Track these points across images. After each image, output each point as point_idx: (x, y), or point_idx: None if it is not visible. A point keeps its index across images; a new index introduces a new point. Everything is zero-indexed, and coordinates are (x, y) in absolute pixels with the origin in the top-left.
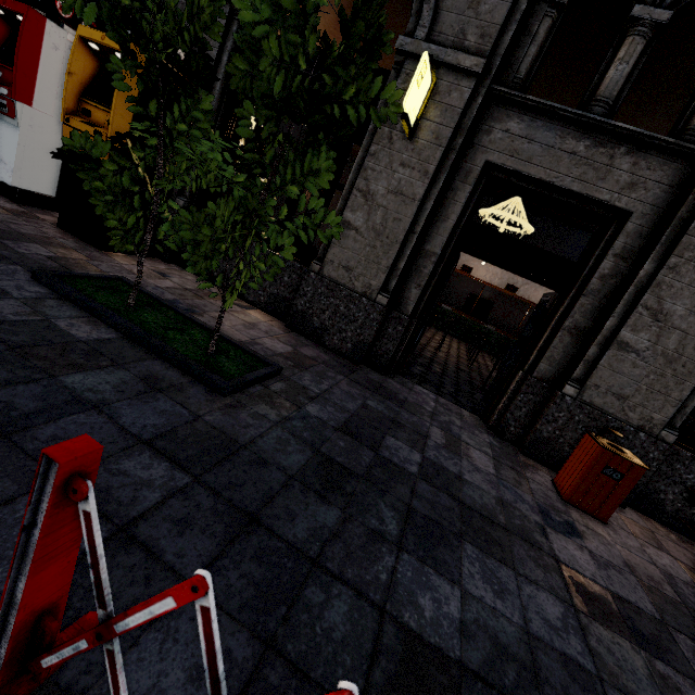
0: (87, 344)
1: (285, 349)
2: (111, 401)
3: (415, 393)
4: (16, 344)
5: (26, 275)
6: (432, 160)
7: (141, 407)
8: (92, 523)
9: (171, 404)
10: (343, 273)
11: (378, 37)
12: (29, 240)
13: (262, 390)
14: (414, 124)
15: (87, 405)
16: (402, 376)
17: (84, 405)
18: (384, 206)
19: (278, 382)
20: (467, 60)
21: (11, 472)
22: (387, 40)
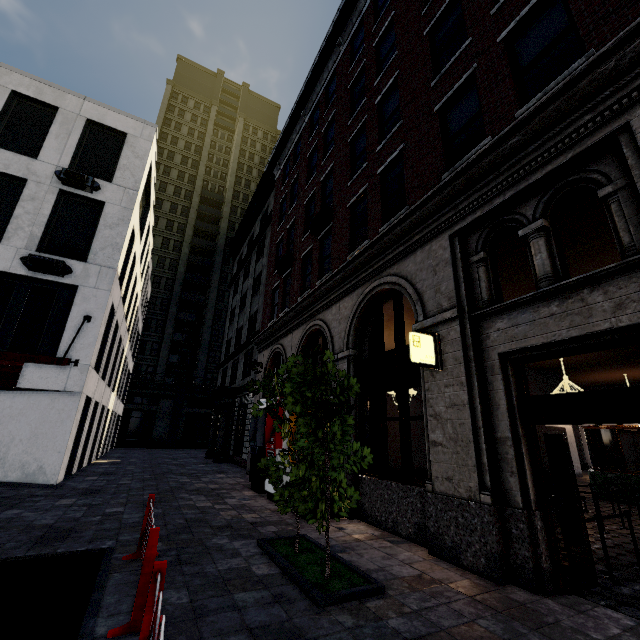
0: (258, 577)
1: (410, 573)
2: (248, 606)
3: (585, 616)
4: (227, 579)
5: (255, 543)
6: (460, 374)
7: (261, 611)
8: (157, 588)
9: (279, 610)
10: (447, 484)
11: (322, 374)
12: (270, 524)
13: (355, 604)
14: (435, 362)
15: (236, 608)
16: (580, 596)
17: (234, 608)
18: (449, 419)
19: (377, 599)
20: (447, 314)
21: (188, 633)
22: (335, 368)
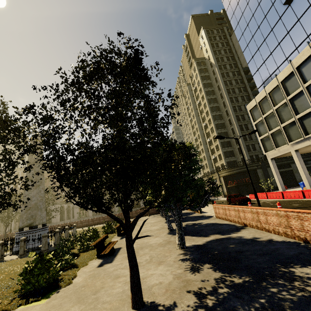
0: None
1: None
2: None
3: None
4: None
5: None
6: None
7: None
8: None
9: None
10: None
11: None
12: None
13: None
14: None
15: None
16: None
17: None
18: None
19: None
20: None
21: None
22: None
